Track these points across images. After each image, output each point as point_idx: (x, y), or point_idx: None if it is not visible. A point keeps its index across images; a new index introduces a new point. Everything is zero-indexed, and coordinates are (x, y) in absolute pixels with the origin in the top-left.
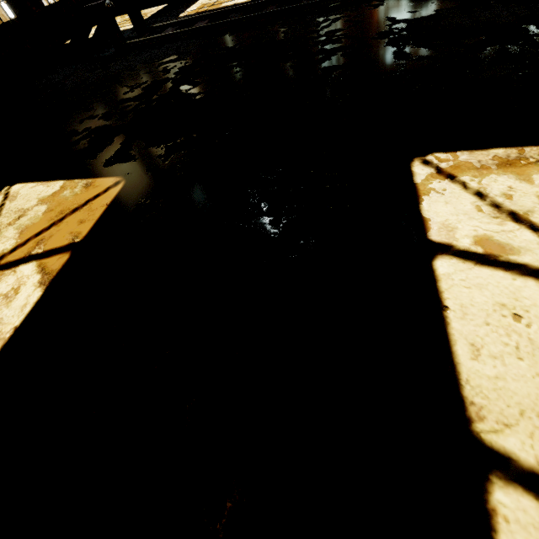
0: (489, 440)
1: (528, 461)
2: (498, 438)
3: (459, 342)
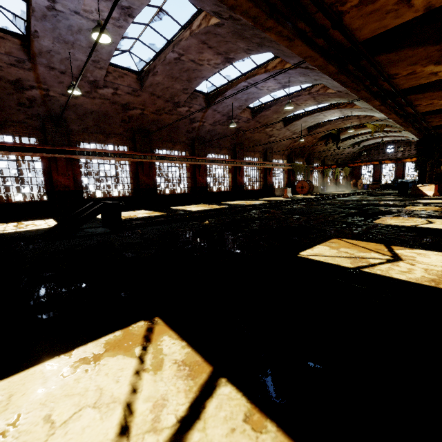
0: None
1: None
2: None
3: None
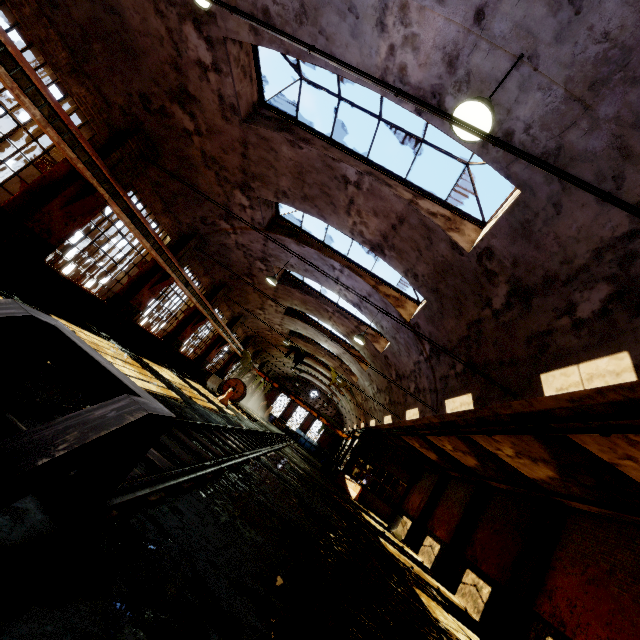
0: None
1: None
2: None
3: None
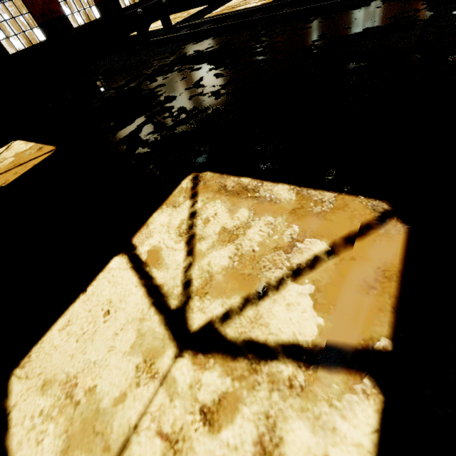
0: (12, 381)
1: (12, 402)
2: (16, 382)
3: (66, 316)
